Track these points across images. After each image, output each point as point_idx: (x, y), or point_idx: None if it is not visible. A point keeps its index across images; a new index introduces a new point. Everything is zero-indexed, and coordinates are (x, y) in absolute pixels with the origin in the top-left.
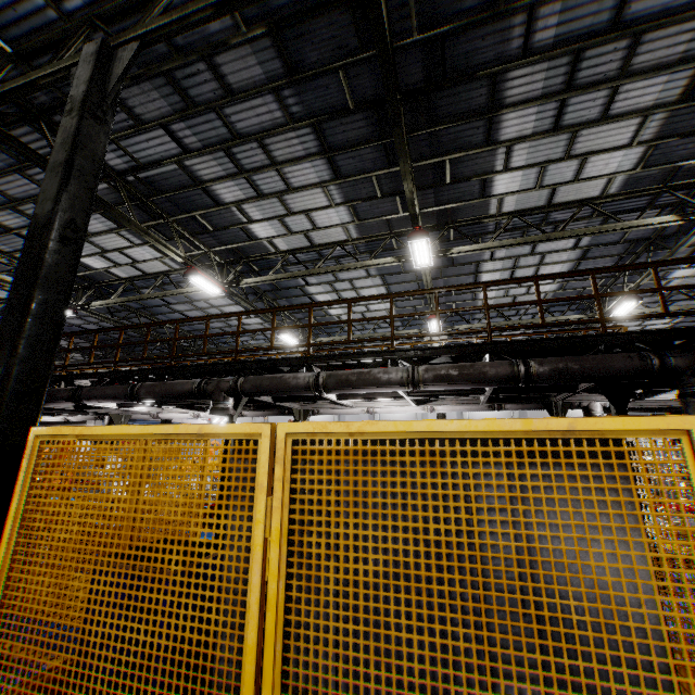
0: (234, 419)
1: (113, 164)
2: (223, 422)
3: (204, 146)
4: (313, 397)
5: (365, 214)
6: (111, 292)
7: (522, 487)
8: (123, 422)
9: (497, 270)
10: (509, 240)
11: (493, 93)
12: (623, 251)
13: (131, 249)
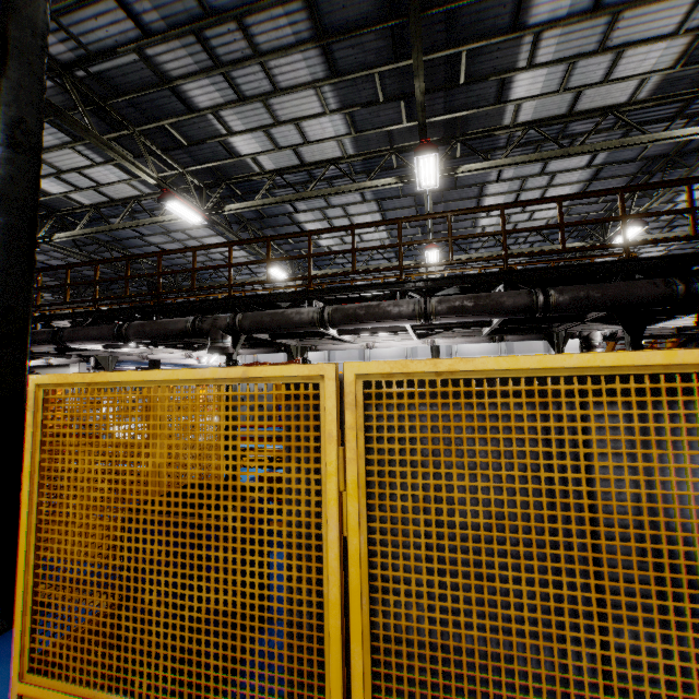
0: (233, 358)
1: (55, 52)
2: (212, 361)
3: (169, 27)
4: (313, 334)
5: (363, 124)
6: (74, 222)
7: (647, 428)
8: (110, 364)
9: (502, 194)
10: (523, 156)
11: None
12: (637, 170)
13: (92, 169)
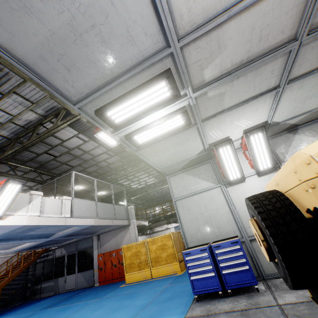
0: None
1: None
2: None
3: None
4: None
5: None
6: None
7: None
8: None
9: None
10: None
11: None
12: None
13: None
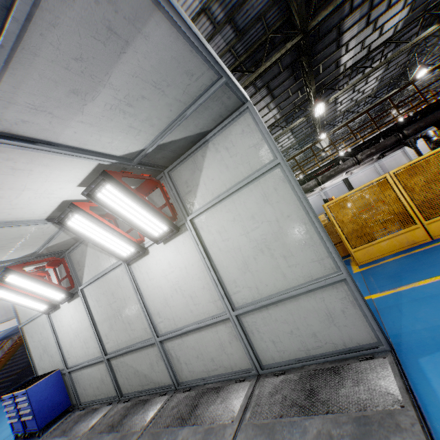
0: None
1: None
2: None
3: None
4: None
5: (283, 106)
6: None
7: None
8: None
9: (346, 93)
10: (356, 80)
11: (339, 32)
12: (410, 47)
13: None
